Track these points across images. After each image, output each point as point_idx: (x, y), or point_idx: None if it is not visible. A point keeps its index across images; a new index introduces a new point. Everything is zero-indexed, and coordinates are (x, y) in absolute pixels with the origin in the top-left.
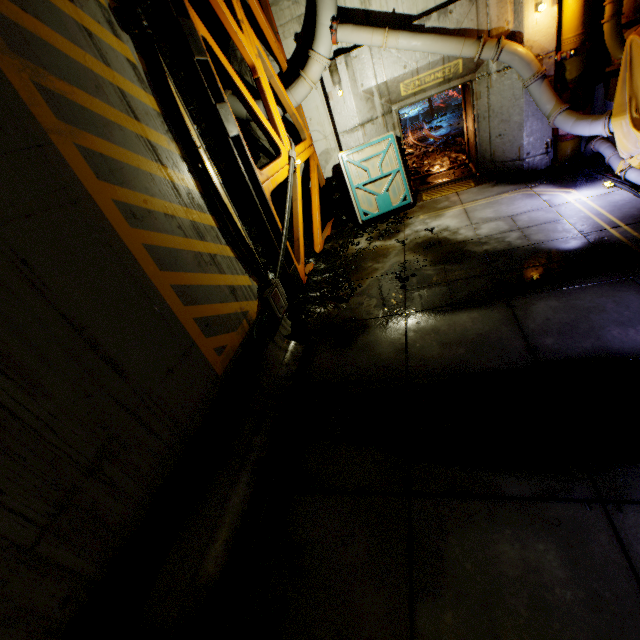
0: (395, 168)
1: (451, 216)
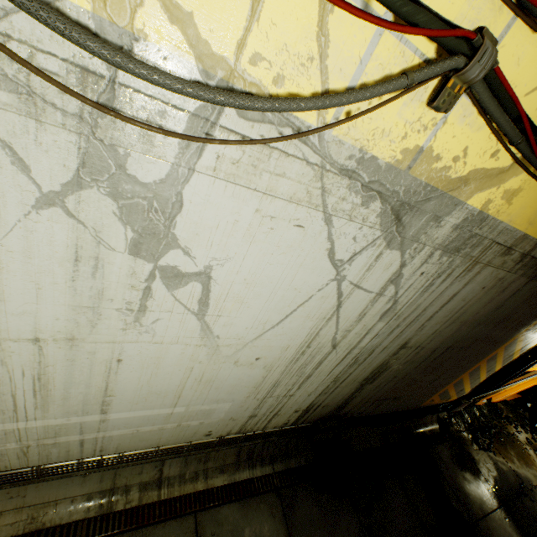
0: None
1: None
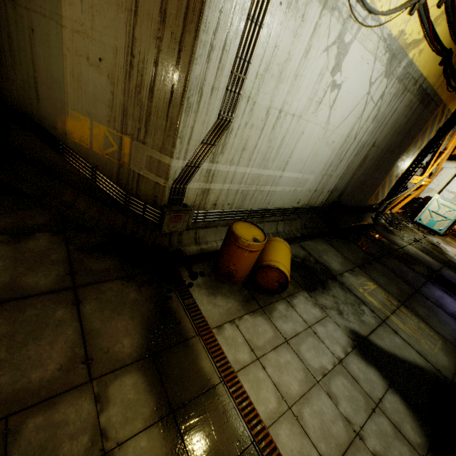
0: (450, 218)
1: (451, 248)
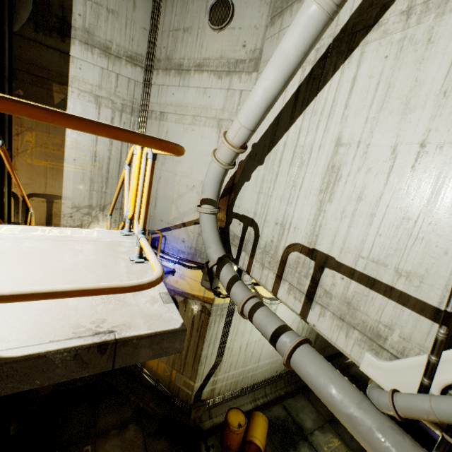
0: None
1: None
